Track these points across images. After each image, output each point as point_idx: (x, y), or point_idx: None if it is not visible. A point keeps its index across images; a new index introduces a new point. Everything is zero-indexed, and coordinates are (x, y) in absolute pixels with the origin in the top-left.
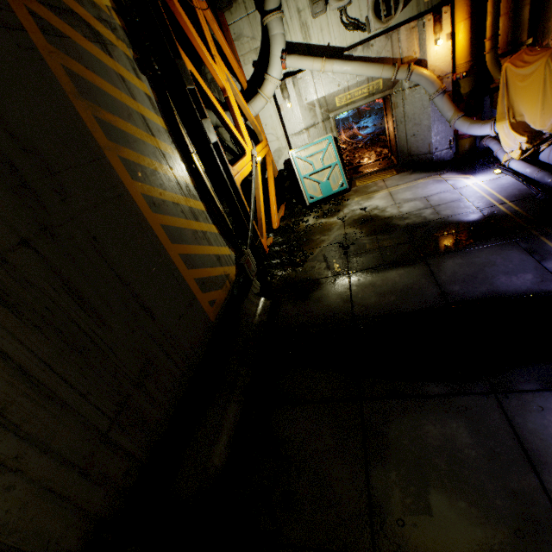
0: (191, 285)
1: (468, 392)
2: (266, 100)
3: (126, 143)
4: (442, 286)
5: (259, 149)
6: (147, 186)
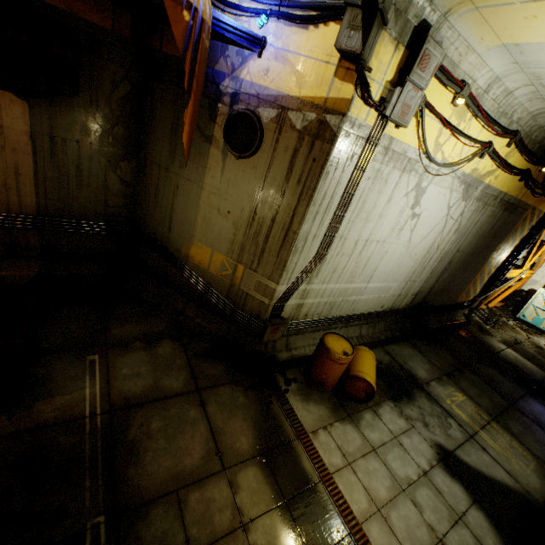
0: (467, 287)
1: (519, 386)
2: None
3: (504, 245)
4: (544, 380)
5: (527, 272)
6: (494, 257)
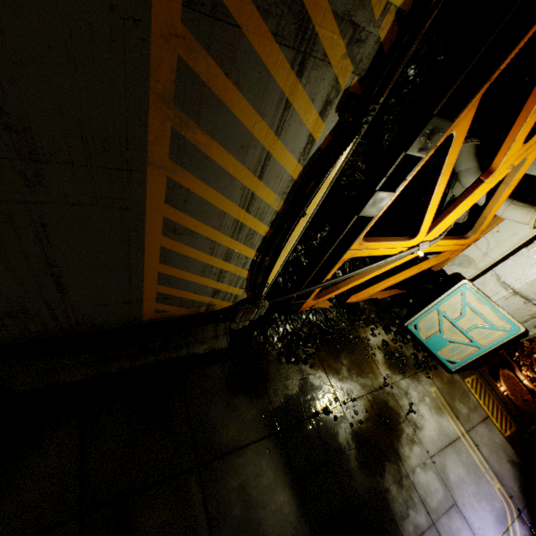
0: (146, 293)
1: None
2: (530, 222)
3: (199, 170)
4: None
5: (443, 243)
6: (184, 214)
